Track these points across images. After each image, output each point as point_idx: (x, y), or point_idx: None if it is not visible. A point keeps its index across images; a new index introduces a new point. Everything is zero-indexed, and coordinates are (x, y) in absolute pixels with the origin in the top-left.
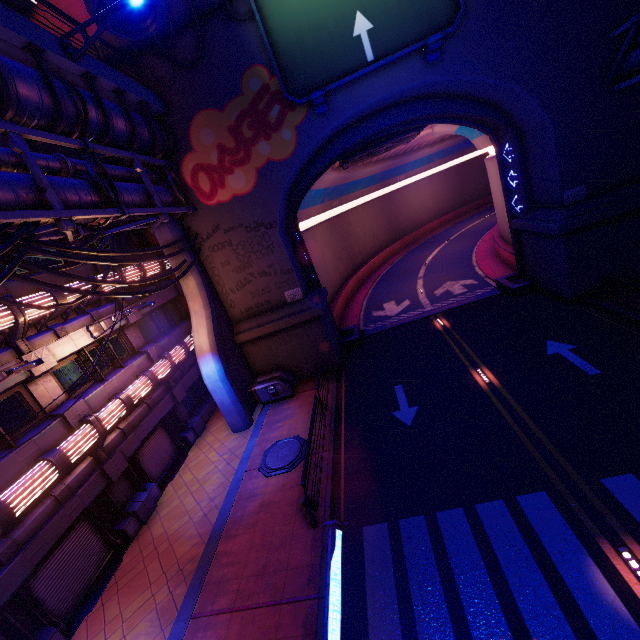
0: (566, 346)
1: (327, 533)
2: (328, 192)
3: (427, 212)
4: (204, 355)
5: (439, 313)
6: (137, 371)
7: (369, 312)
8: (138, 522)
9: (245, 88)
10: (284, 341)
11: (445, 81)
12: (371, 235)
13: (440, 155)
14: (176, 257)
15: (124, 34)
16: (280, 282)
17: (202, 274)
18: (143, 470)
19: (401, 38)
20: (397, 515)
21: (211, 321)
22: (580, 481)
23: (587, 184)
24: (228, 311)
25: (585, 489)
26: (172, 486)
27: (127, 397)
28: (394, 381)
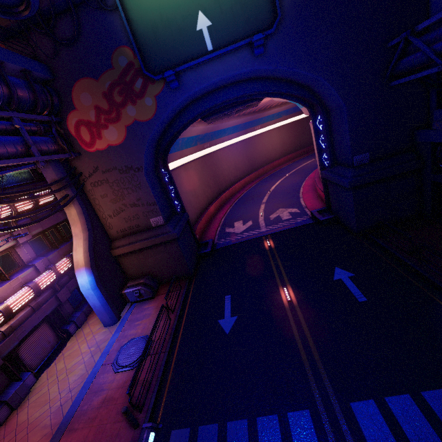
0: (347, 273)
1: (143, 435)
2: (200, 138)
3: (276, 152)
4: (79, 269)
5: (269, 234)
6: (23, 282)
7: (224, 228)
8: (9, 408)
9: (115, 63)
10: (150, 255)
11: (269, 69)
12: (234, 168)
13: (286, 112)
14: (60, 192)
15: (2, 14)
16: (146, 211)
17: (83, 205)
18: (22, 362)
19: (233, 34)
20: (199, 421)
21: (87, 242)
22: (335, 403)
23: (370, 152)
24: (107, 231)
25: (338, 411)
26: (46, 373)
27: (5, 307)
28: (226, 291)
